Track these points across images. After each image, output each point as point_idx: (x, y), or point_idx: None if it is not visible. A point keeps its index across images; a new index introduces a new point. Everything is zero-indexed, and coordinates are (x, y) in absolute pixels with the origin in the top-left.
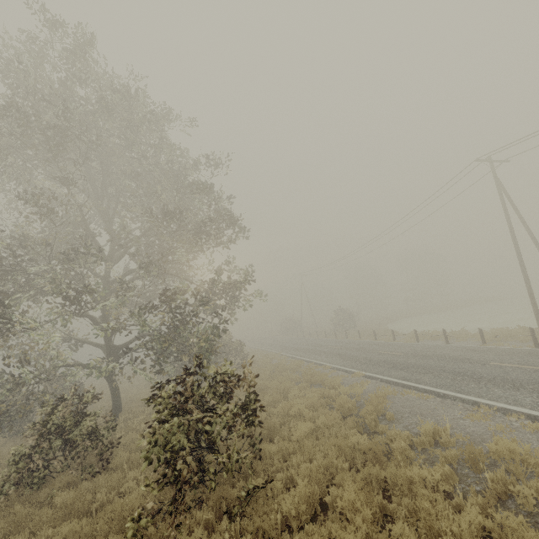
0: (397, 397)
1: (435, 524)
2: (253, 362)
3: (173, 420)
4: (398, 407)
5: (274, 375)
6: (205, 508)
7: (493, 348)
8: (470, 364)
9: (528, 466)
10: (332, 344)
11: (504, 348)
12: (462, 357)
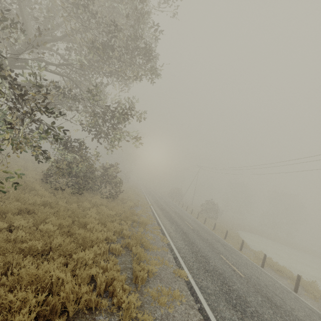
0: None
1: None
2: (122, 199)
3: None
4: None
5: (115, 218)
6: None
7: None
8: None
9: None
10: (189, 221)
11: None
12: None
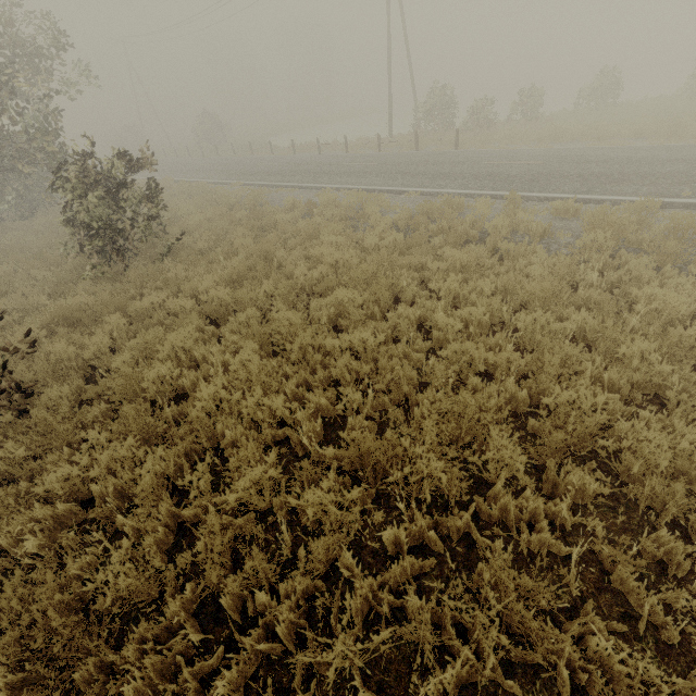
0: (272, 194)
1: (286, 231)
2: None
3: (90, 195)
4: (272, 199)
5: None
6: (139, 259)
7: (351, 154)
8: (329, 166)
9: (337, 208)
10: (201, 162)
11: (358, 154)
12: (326, 162)
